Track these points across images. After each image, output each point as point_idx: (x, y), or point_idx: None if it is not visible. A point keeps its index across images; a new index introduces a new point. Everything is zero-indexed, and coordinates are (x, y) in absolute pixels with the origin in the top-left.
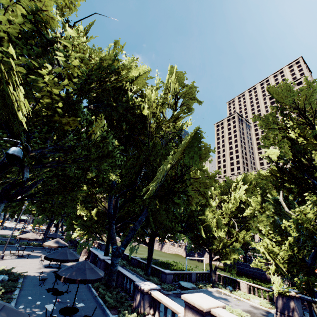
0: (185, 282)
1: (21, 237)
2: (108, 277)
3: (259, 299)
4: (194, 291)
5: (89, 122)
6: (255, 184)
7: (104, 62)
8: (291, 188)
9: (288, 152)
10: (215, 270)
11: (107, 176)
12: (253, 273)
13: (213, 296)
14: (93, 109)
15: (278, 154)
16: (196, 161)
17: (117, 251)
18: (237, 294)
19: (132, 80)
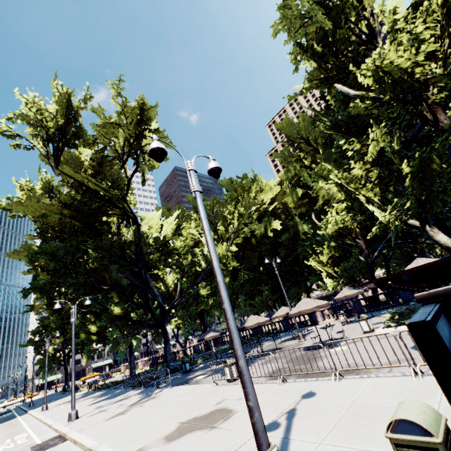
0: None
1: (286, 312)
2: None
3: None
4: None
5: None
6: None
7: None
8: None
9: None
10: None
11: None
12: None
13: None
14: None
15: None
16: None
17: None
18: None
19: None
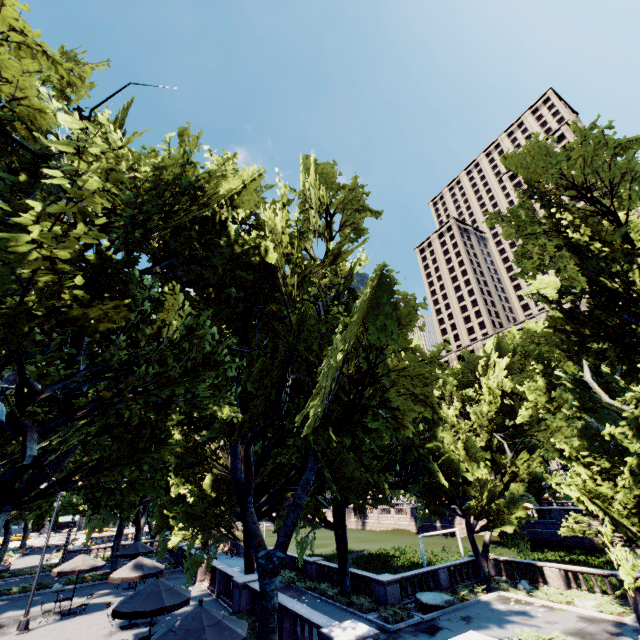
0: (429, 592)
1: (60, 570)
2: (260, 627)
3: (592, 597)
4: (453, 609)
5: (158, 302)
6: (523, 352)
7: (165, 174)
8: (602, 351)
9: (578, 279)
10: (485, 551)
11: (212, 409)
12: (564, 538)
13: (494, 612)
14: (163, 272)
15: (557, 285)
16: (394, 335)
17: (268, 562)
18: (545, 596)
19: (231, 199)
